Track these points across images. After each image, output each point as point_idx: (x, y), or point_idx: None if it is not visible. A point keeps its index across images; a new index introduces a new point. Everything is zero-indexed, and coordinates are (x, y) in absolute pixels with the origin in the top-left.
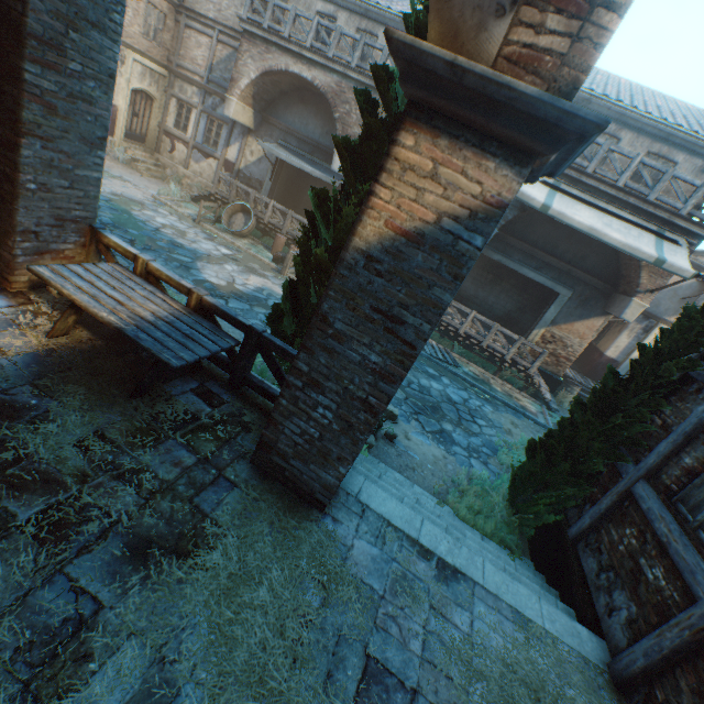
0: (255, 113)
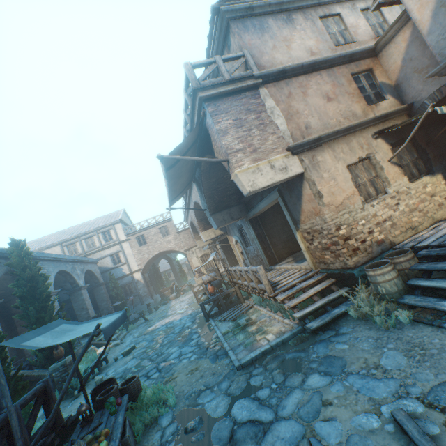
0: None
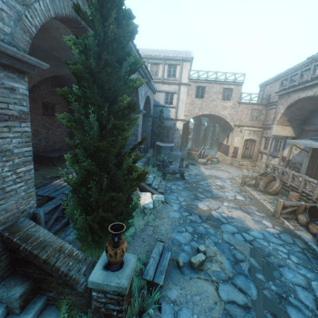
0: (293, 128)
